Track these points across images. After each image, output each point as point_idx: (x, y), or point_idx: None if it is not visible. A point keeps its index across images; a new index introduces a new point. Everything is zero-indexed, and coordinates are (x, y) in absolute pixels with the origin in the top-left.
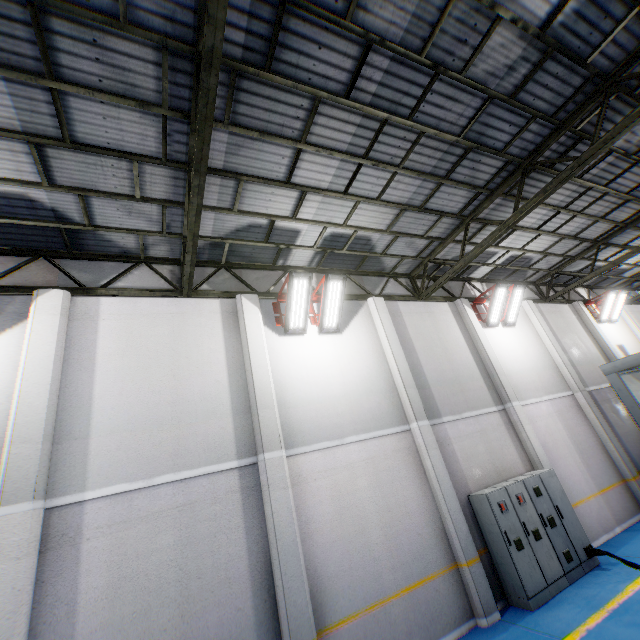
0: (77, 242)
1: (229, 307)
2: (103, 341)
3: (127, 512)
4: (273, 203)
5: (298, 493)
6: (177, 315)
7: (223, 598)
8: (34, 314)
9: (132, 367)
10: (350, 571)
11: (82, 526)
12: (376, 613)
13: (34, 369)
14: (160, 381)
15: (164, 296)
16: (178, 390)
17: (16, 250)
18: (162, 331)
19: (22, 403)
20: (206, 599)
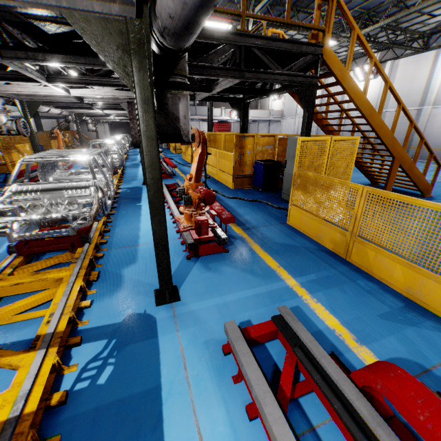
0: (396, 43)
1: (437, 53)
2: (397, 74)
3: (392, 115)
4: (438, 19)
5: (430, 118)
6: (418, 61)
7: (403, 135)
8: (384, 69)
9: (401, 81)
10: (434, 140)
11: (385, 116)
12: (435, 150)
13: (382, 84)
14: (406, 84)
15: (416, 54)
16: (410, 87)
17: (386, 48)
18: (412, 68)
19: (380, 92)
20: (400, 134)
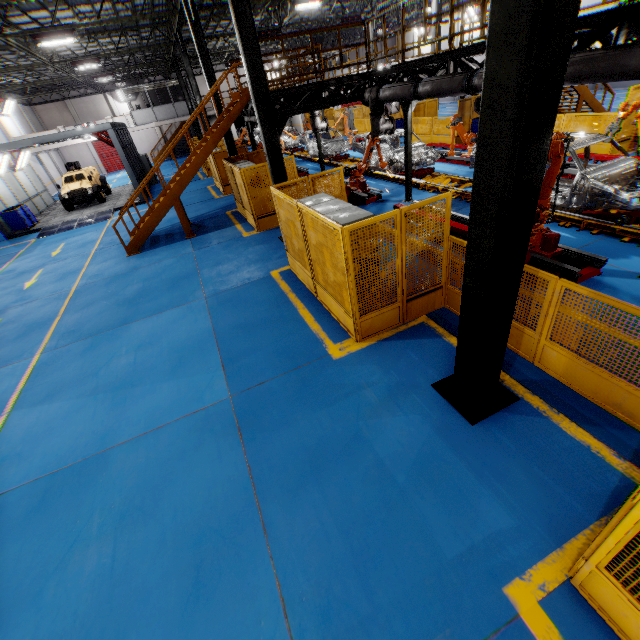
0: None
1: None
2: None
3: None
4: None
5: None
6: None
7: None
8: None
9: None
10: None
11: None
12: None
13: None
14: None
15: None
16: (599, 2)
17: None
18: None
19: None
20: None
